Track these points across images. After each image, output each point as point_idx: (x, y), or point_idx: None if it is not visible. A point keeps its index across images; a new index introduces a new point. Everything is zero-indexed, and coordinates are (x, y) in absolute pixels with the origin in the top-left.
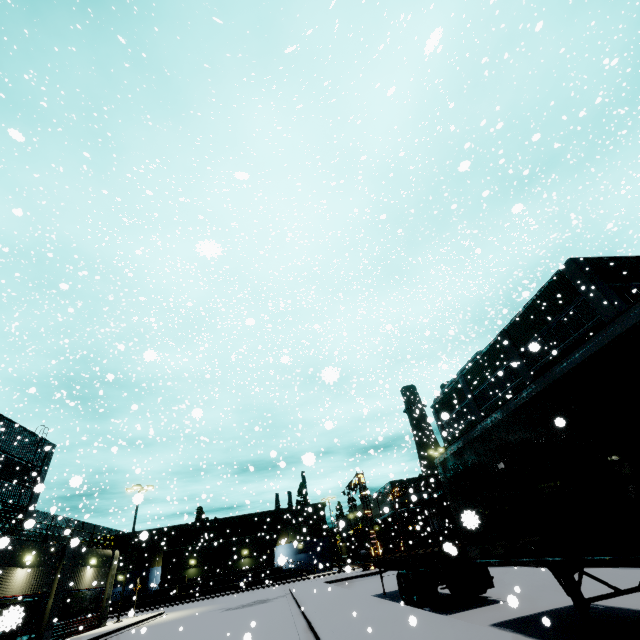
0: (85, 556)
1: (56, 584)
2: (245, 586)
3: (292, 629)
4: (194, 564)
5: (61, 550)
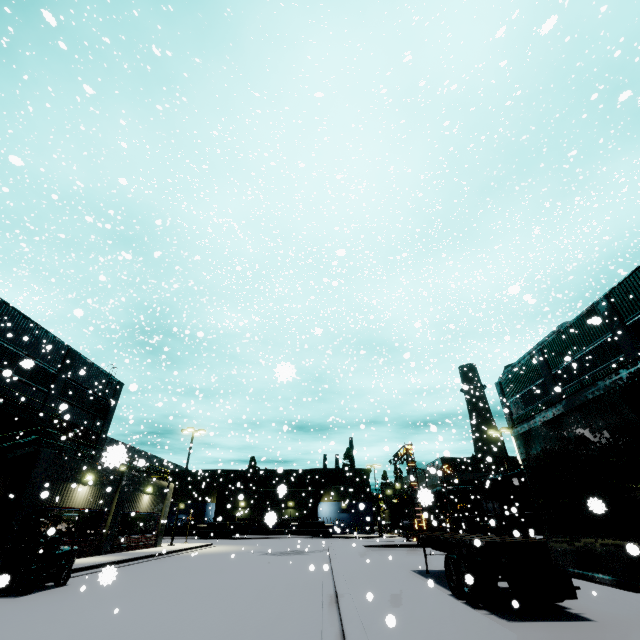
0: (142, 484)
1: (115, 504)
2: (288, 533)
3: (318, 594)
4: (244, 506)
5: (120, 475)
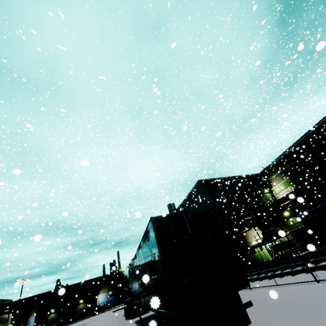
0: None
1: None
2: (80, 318)
3: None
4: (53, 312)
5: None
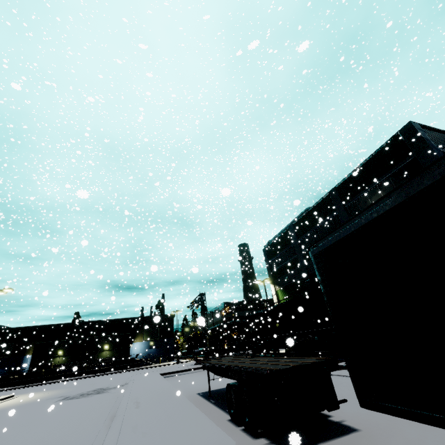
0: None
1: None
2: (102, 371)
3: None
4: (61, 354)
5: None
